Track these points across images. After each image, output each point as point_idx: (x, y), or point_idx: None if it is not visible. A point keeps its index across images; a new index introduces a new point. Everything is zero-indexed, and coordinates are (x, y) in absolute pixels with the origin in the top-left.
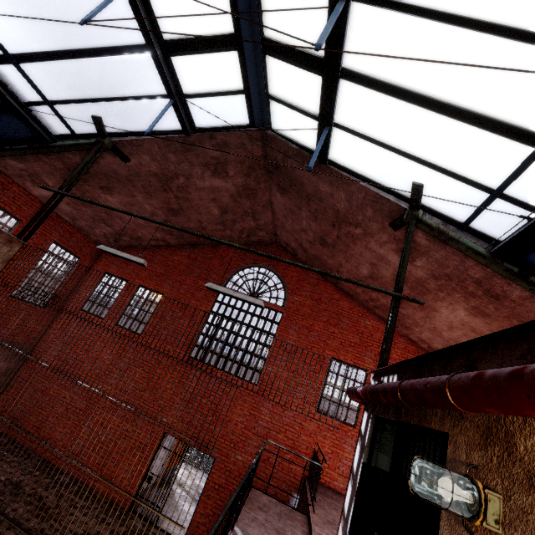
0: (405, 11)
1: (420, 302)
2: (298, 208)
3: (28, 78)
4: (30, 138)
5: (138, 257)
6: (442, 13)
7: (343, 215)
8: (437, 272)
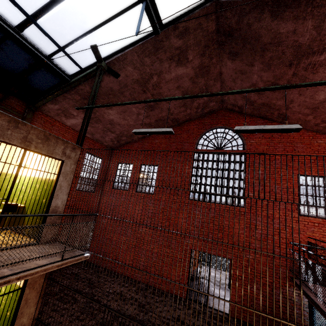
0: None
1: None
2: (250, 65)
3: (44, 33)
4: (56, 84)
5: (165, 128)
6: None
7: (306, 47)
8: None
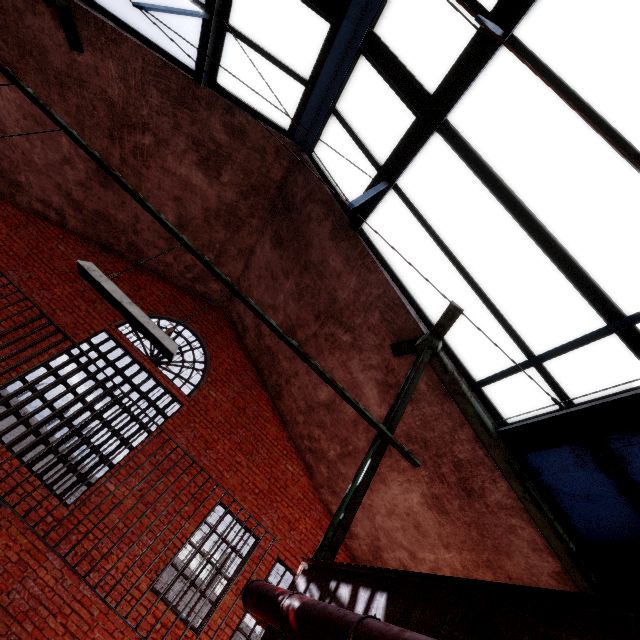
0: (559, 88)
1: (416, 461)
2: (285, 274)
3: None
4: None
5: None
6: (596, 113)
7: (340, 308)
8: (415, 432)
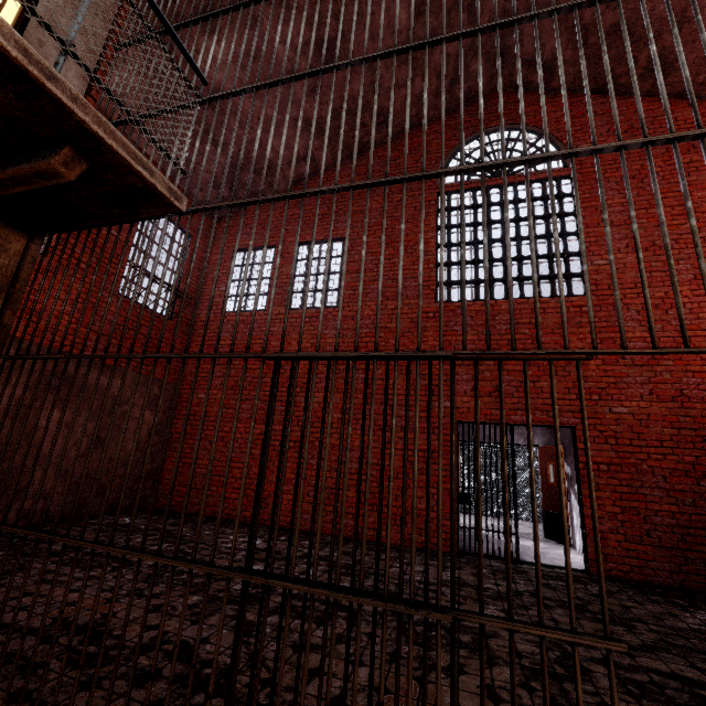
0: None
1: None
2: None
3: None
4: None
5: None
6: None
7: None
8: None
